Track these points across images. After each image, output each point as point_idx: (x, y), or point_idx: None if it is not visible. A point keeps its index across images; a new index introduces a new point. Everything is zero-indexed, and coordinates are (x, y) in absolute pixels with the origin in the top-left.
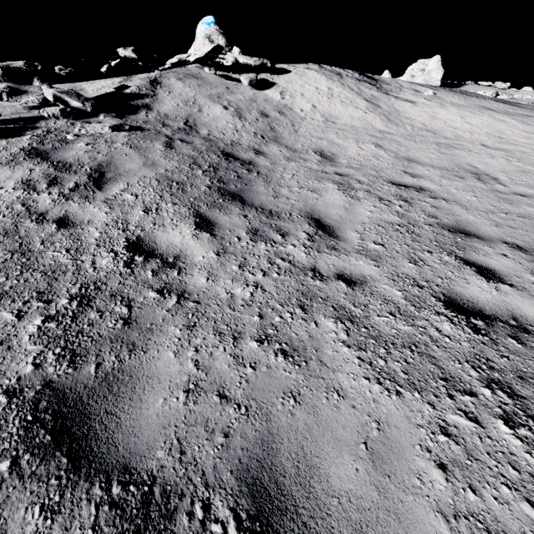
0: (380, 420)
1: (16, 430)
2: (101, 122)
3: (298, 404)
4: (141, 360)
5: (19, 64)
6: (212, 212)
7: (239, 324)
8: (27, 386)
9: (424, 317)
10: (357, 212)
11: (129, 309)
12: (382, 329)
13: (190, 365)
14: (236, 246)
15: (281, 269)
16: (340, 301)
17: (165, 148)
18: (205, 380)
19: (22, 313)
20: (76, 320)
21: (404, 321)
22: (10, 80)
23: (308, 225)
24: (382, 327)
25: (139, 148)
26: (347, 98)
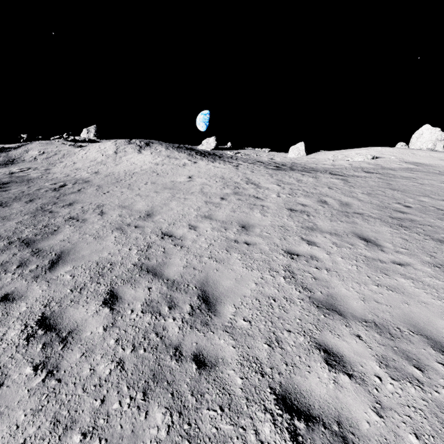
0: None
1: None
2: None
3: None
4: None
5: None
6: None
7: None
8: None
9: None
10: (12, 170)
11: None
12: None
13: None
14: None
15: None
16: None
17: None
18: None
19: None
20: None
21: None
22: None
23: None
24: None
25: None
26: (105, 151)
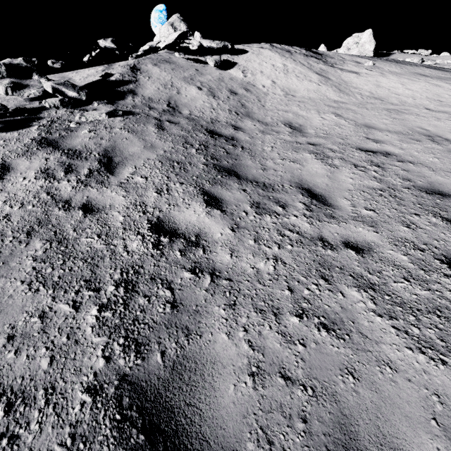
0: (438, 392)
1: (109, 431)
2: (96, 109)
3: (357, 380)
4: (199, 345)
5: (19, 61)
6: (215, 189)
7: (273, 299)
8: (105, 382)
9: (435, 280)
10: (340, 179)
11: (172, 292)
12: (403, 295)
13: (245, 347)
14: (246, 220)
15: (292, 240)
16: (356, 269)
17: (157, 129)
18: (264, 361)
19: (77, 303)
20: (128, 307)
21: (419, 286)
22: (12, 76)
23: (301, 195)
24: (402, 293)
25: (136, 132)
26: (301, 73)
